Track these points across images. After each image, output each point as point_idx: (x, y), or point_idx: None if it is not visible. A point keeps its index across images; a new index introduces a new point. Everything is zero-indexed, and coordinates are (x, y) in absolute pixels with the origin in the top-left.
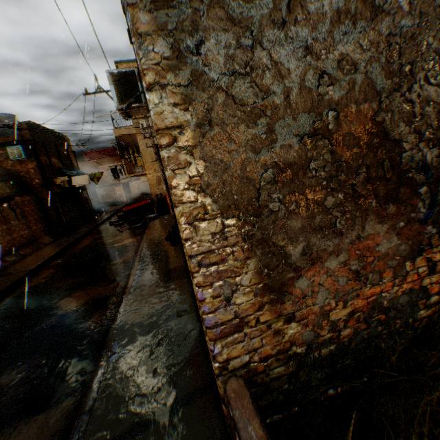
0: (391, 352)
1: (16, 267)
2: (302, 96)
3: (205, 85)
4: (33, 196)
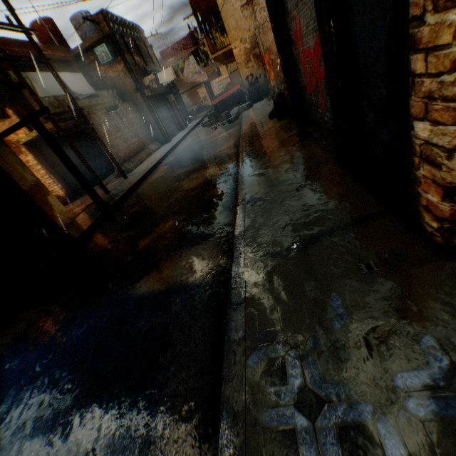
0: None
1: (138, 169)
2: None
3: None
4: (130, 103)
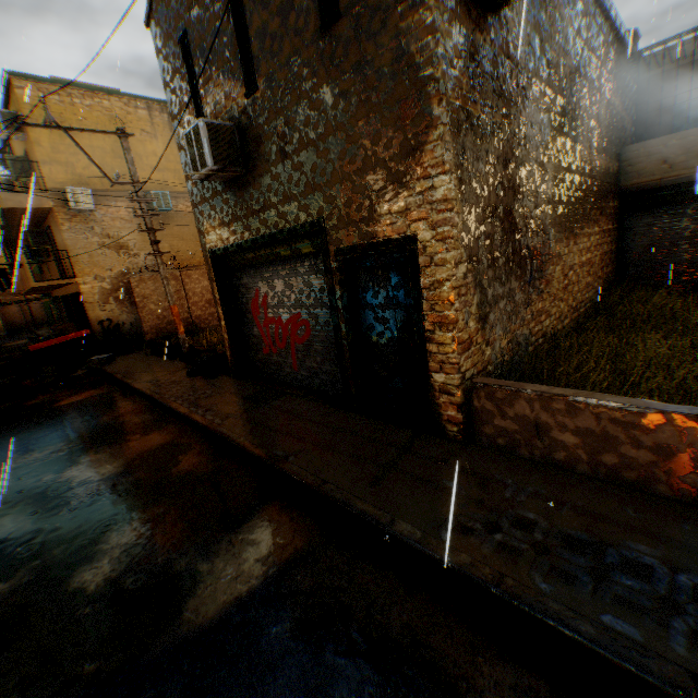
0: (521, 377)
1: None
2: (493, 194)
3: (464, 178)
4: None
